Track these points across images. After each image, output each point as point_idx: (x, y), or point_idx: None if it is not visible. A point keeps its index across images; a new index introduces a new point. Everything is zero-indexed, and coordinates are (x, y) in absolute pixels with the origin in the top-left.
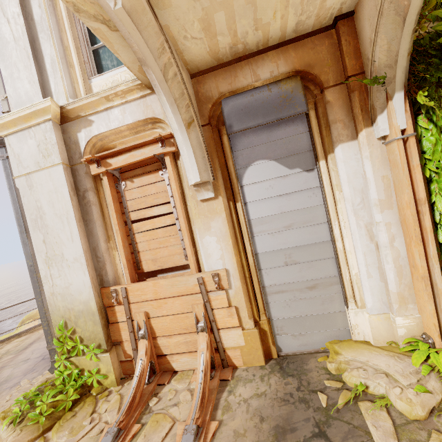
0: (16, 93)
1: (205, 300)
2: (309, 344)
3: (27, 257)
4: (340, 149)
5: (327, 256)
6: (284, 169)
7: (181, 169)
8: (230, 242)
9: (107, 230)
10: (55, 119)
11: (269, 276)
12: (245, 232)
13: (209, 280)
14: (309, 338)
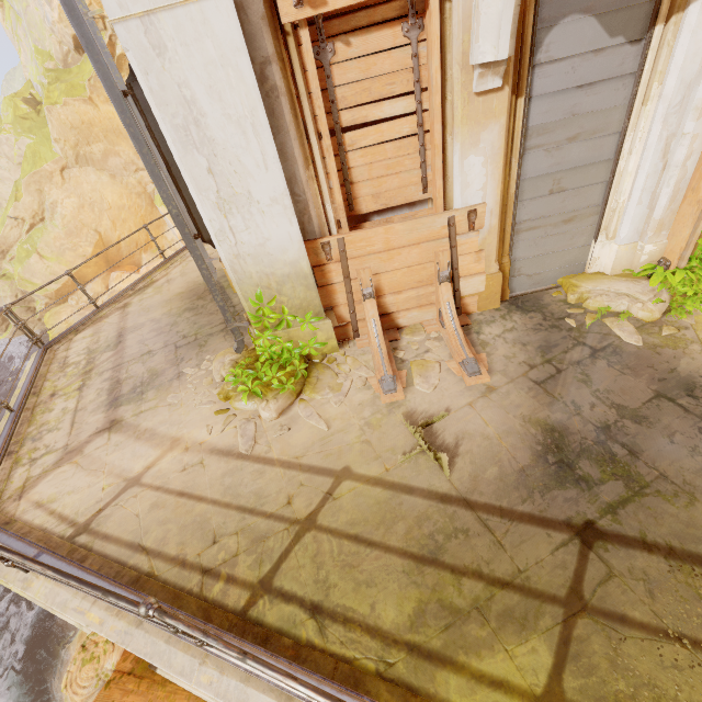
0: None
1: (453, 246)
2: (541, 283)
3: (166, 202)
4: (699, 7)
5: (601, 180)
6: (603, 36)
7: (450, 23)
8: (500, 165)
9: (304, 146)
10: None
11: (526, 210)
12: (517, 148)
13: (462, 220)
14: (544, 277)
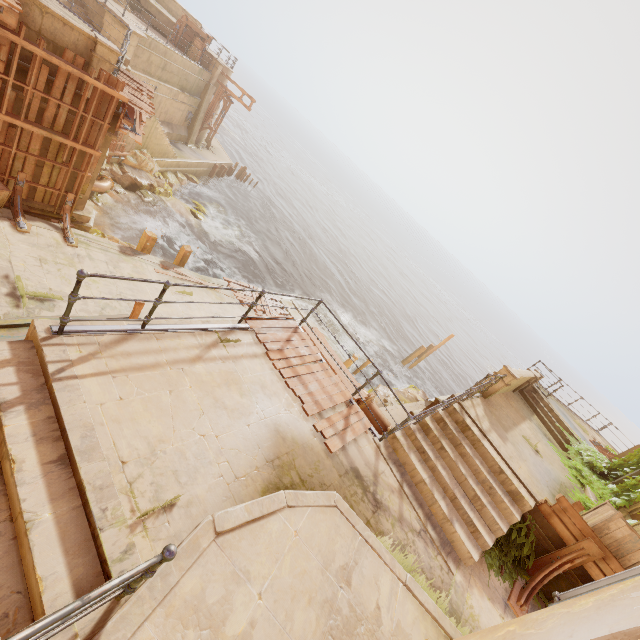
0: None
1: None
2: None
3: None
4: None
5: None
6: None
7: None
8: None
9: None
10: None
11: None
12: None
13: None
14: None
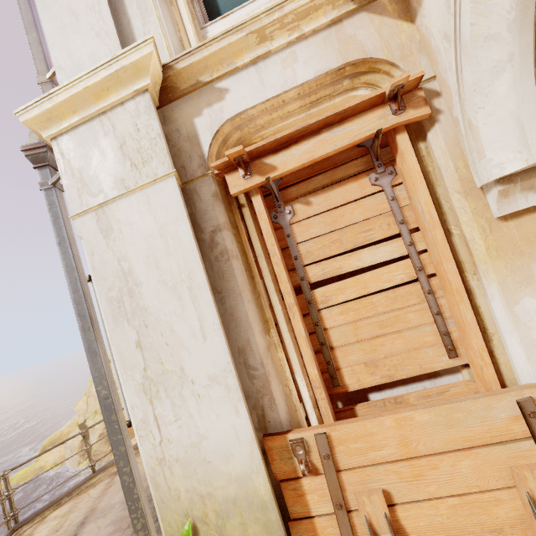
0: (72, 60)
1: None
2: None
3: (97, 381)
4: None
5: None
6: None
7: (430, 159)
8: None
9: (262, 307)
10: (153, 92)
11: None
12: None
13: None
14: None
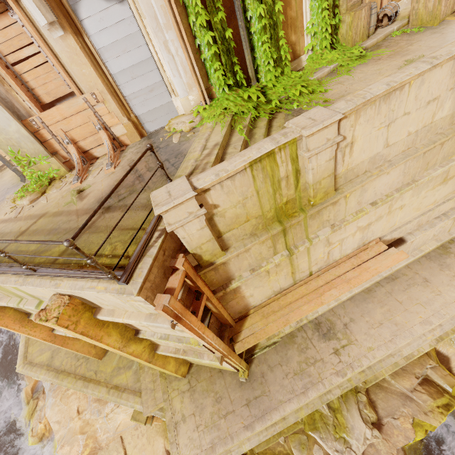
0: None
1: (94, 112)
2: (161, 125)
3: None
4: None
5: (153, 68)
6: (105, 2)
7: (27, 10)
8: (92, 69)
9: None
10: None
11: (126, 89)
12: (99, 60)
13: (91, 98)
14: (160, 121)
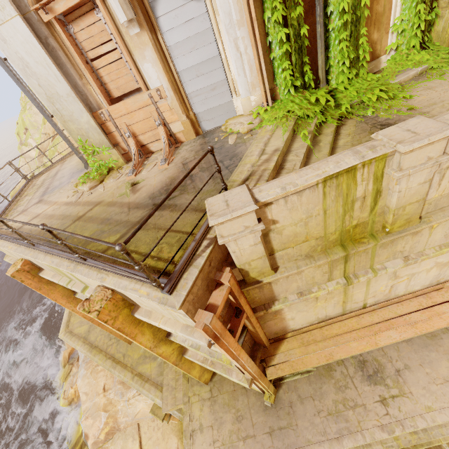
0: None
1: (156, 108)
2: (217, 124)
3: (32, 101)
4: None
5: (219, 66)
6: None
7: (110, 8)
8: (160, 66)
9: (77, 70)
10: None
11: (189, 86)
12: (168, 57)
13: (155, 95)
14: (217, 120)
